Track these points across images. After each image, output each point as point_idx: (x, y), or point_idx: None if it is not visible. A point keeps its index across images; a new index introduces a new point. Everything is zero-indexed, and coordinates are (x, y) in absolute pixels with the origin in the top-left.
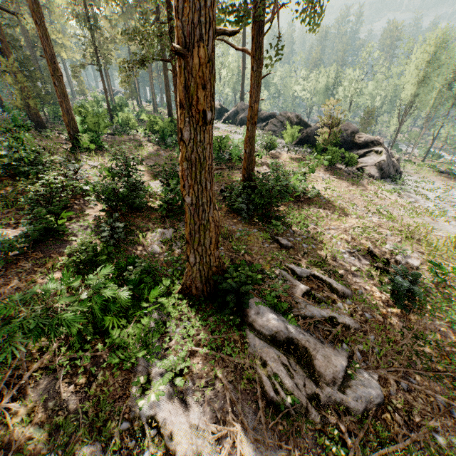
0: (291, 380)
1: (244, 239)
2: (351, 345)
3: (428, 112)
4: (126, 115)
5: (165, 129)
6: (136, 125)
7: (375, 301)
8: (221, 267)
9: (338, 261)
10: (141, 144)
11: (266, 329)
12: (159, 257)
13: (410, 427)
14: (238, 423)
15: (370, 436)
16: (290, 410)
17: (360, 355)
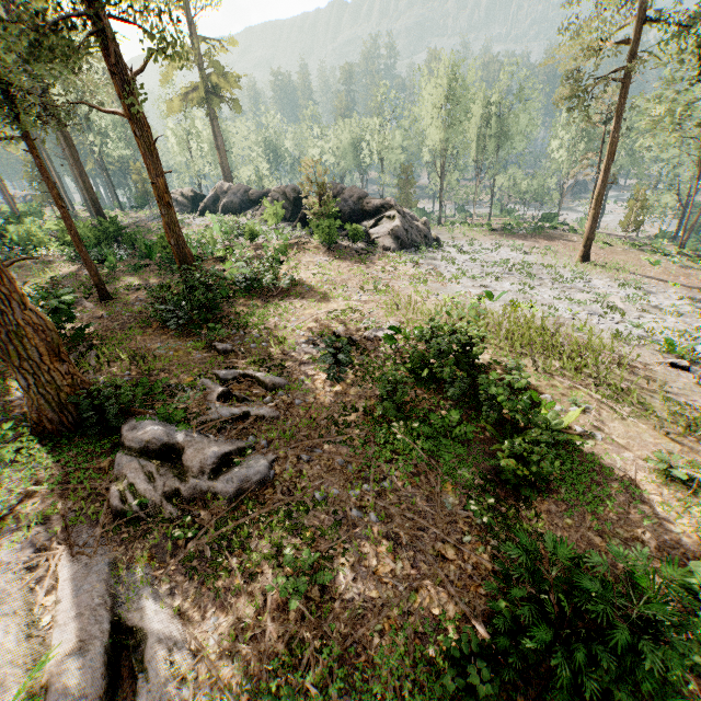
0: (149, 484)
1: (169, 355)
2: (258, 435)
3: (476, 160)
4: (26, 228)
5: (84, 237)
6: (46, 240)
7: (315, 385)
8: (80, 386)
9: (292, 353)
10: (51, 267)
11: (136, 442)
12: (18, 402)
13: (292, 493)
14: (63, 545)
15: (239, 514)
16: (139, 514)
17: (268, 442)
